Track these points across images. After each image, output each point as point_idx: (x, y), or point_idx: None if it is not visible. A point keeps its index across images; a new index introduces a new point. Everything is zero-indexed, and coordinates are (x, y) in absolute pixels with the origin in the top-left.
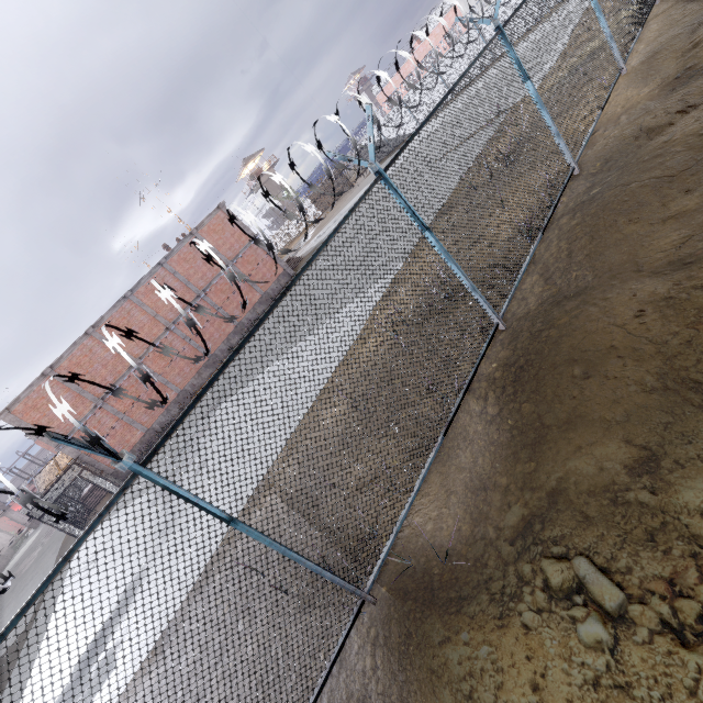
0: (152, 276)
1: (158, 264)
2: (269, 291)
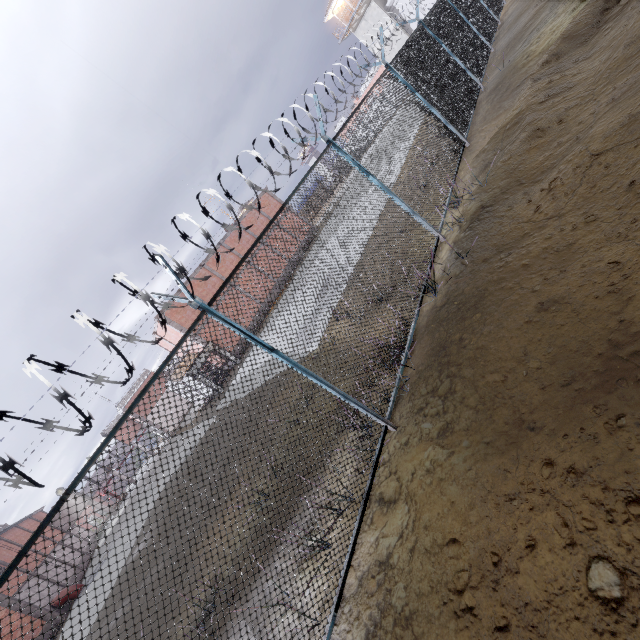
0: (232, 231)
1: (235, 224)
2: (304, 240)
